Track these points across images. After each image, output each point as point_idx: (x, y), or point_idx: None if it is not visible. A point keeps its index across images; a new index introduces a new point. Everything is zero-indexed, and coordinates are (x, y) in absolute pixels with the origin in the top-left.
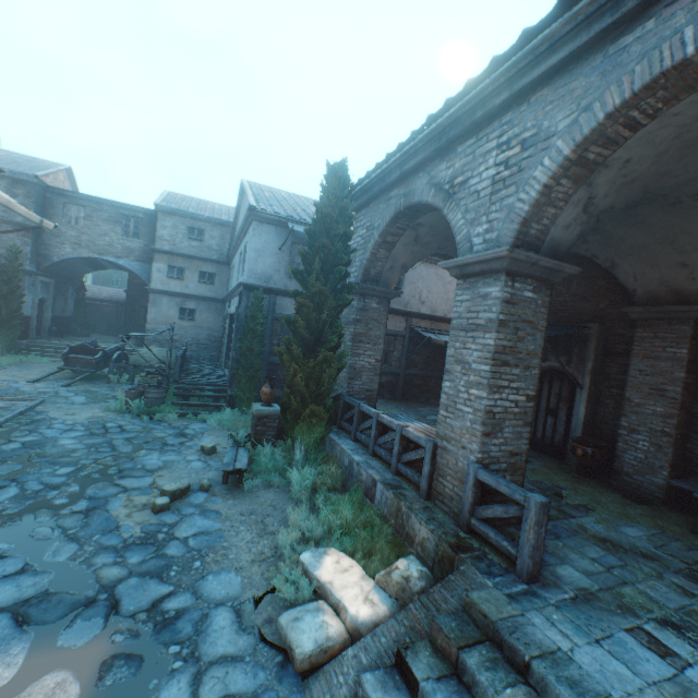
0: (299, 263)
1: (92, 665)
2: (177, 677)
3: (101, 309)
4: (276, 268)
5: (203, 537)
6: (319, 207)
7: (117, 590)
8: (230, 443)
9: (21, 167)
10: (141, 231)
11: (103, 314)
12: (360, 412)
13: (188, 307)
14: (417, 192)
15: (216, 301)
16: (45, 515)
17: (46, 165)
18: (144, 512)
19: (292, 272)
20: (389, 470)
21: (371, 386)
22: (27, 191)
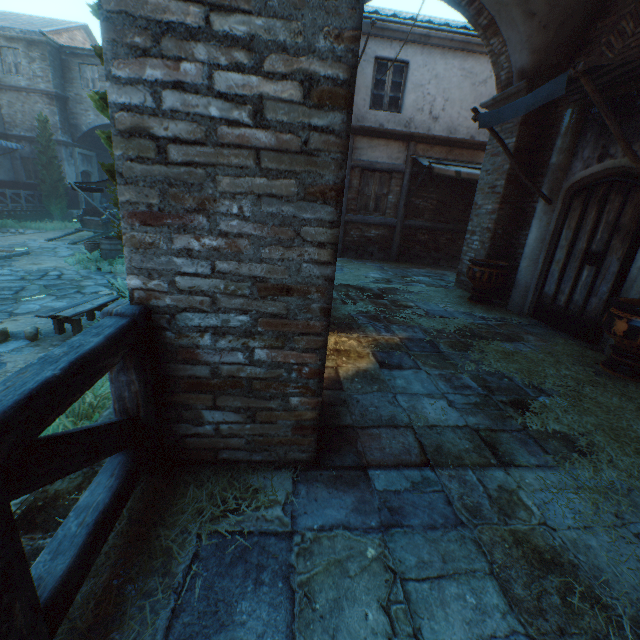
0: None
1: None
2: None
3: None
4: None
5: None
6: None
7: None
8: None
9: (32, 27)
10: None
11: None
12: None
13: None
14: None
15: None
16: None
17: (61, 24)
18: None
19: None
20: None
21: None
22: (41, 53)
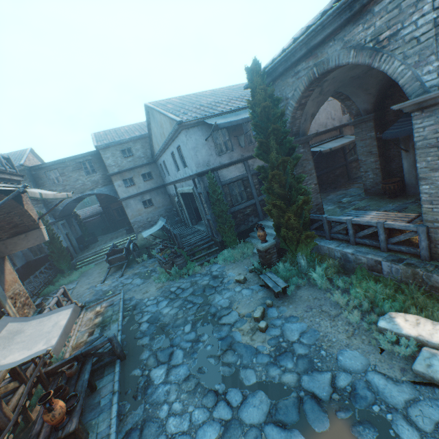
0: (220, 143)
1: (349, 436)
2: (398, 424)
3: (91, 222)
4: (209, 154)
5: (306, 335)
6: (252, 103)
7: (304, 387)
8: (245, 270)
9: None
10: (95, 167)
11: (93, 224)
12: (328, 222)
13: (146, 199)
14: (331, 59)
15: (159, 188)
16: (213, 359)
17: (18, 154)
18: (256, 334)
19: (255, 156)
20: (378, 250)
21: (317, 202)
22: None
